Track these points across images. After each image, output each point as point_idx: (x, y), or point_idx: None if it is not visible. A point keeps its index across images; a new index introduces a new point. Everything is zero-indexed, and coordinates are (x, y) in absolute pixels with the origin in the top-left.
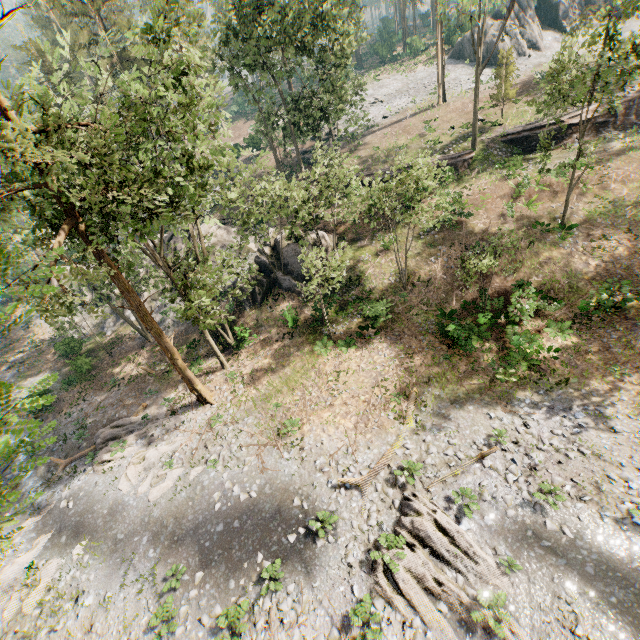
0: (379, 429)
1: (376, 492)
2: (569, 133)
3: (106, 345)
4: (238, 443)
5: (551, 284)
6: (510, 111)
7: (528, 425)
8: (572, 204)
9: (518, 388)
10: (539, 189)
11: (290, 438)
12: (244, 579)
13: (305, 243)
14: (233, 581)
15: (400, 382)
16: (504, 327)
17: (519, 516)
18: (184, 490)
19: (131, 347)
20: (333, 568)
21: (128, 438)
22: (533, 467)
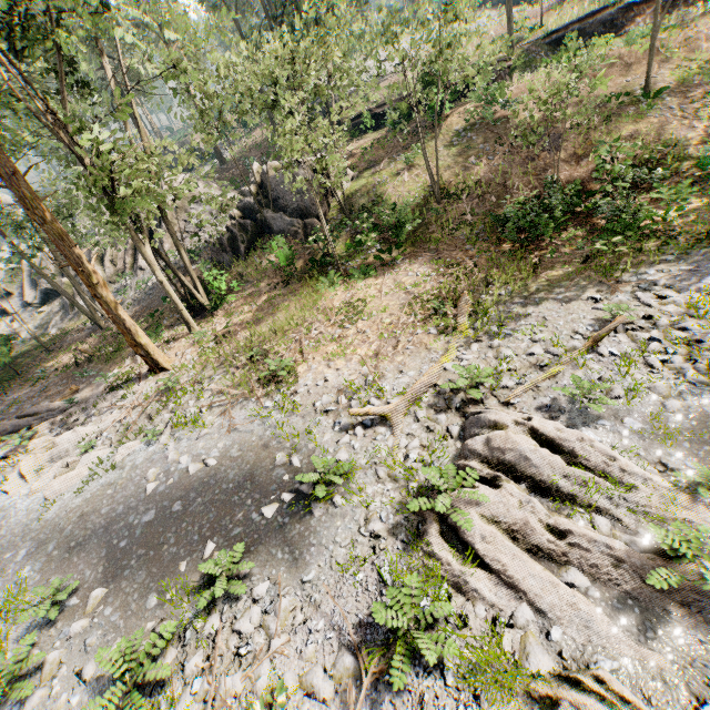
0: (415, 348)
1: (417, 422)
2: (631, 18)
3: (46, 343)
4: (198, 405)
5: (645, 159)
6: (550, 18)
7: (663, 295)
8: (654, 73)
9: (630, 262)
10: (605, 65)
11: (277, 384)
12: (176, 589)
13: (299, 164)
14: (155, 595)
15: (443, 292)
16: (587, 213)
17: (692, 407)
18: (103, 476)
19: (77, 338)
20: (343, 545)
21: (40, 428)
22: (692, 340)
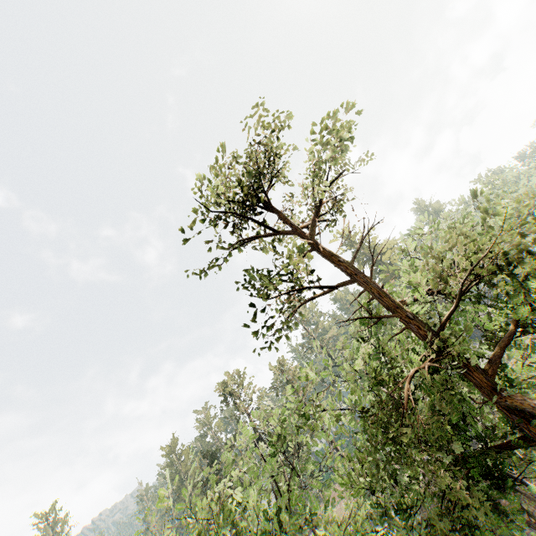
0: None
1: None
2: None
3: None
4: None
5: None
6: None
7: None
8: None
9: None
10: None
11: None
12: None
13: None
14: None
15: None
16: None
17: None
18: None
19: None
20: None
21: None
22: None
